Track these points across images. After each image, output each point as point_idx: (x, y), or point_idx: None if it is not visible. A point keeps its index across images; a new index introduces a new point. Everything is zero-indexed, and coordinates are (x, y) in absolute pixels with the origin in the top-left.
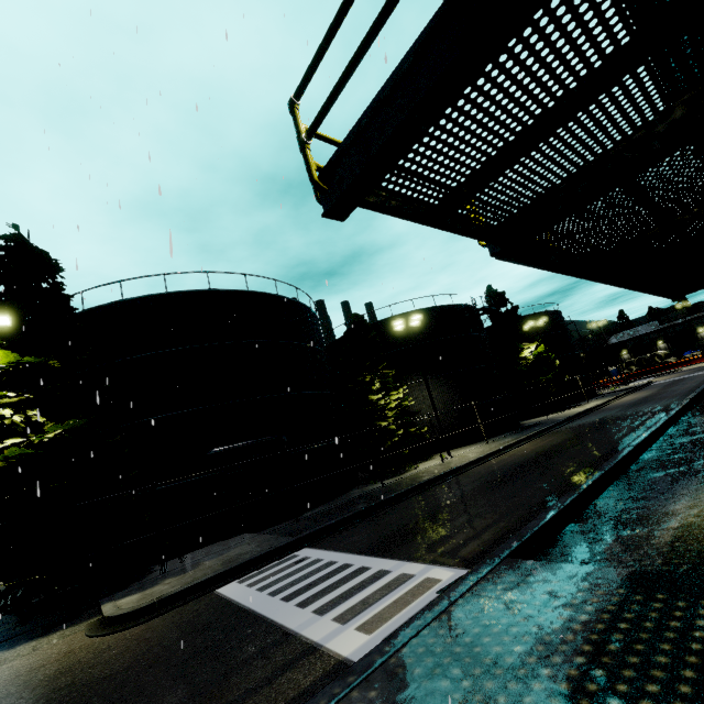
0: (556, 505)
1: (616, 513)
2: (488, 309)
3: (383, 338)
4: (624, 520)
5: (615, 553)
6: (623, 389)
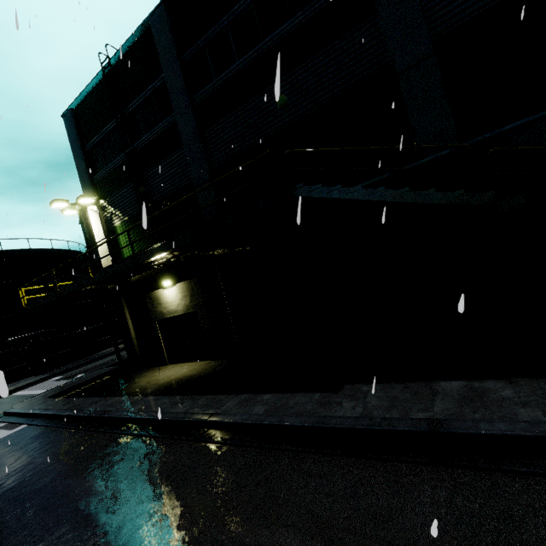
0: None
1: None
2: None
3: None
4: None
5: None
6: None
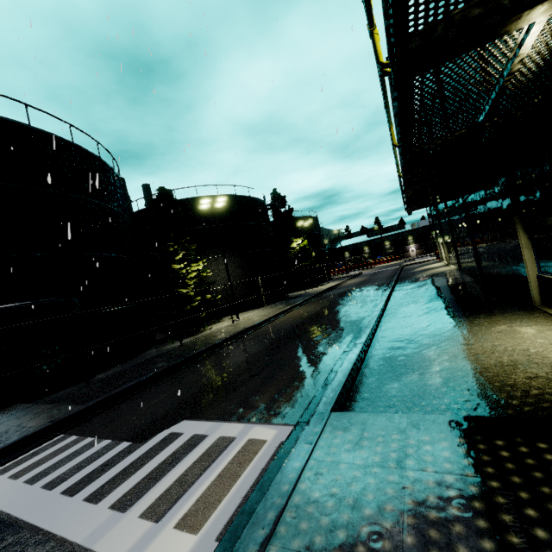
0: (349, 357)
1: (386, 360)
2: (276, 206)
3: (187, 215)
4: (395, 366)
5: (404, 395)
6: (347, 276)
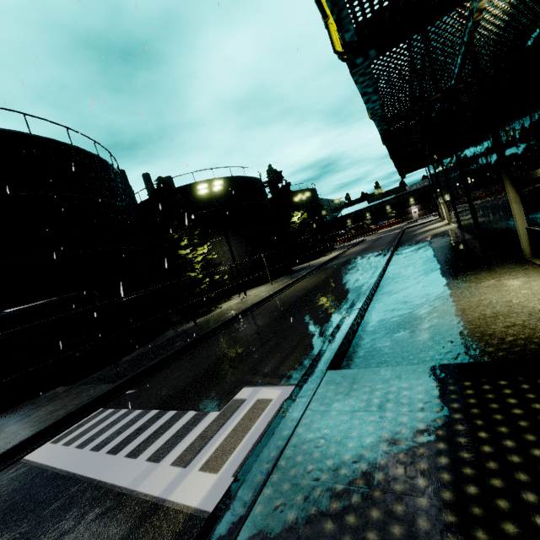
0: (346, 322)
1: (382, 322)
2: (272, 182)
3: (187, 201)
4: (389, 327)
5: (395, 352)
6: (349, 244)
